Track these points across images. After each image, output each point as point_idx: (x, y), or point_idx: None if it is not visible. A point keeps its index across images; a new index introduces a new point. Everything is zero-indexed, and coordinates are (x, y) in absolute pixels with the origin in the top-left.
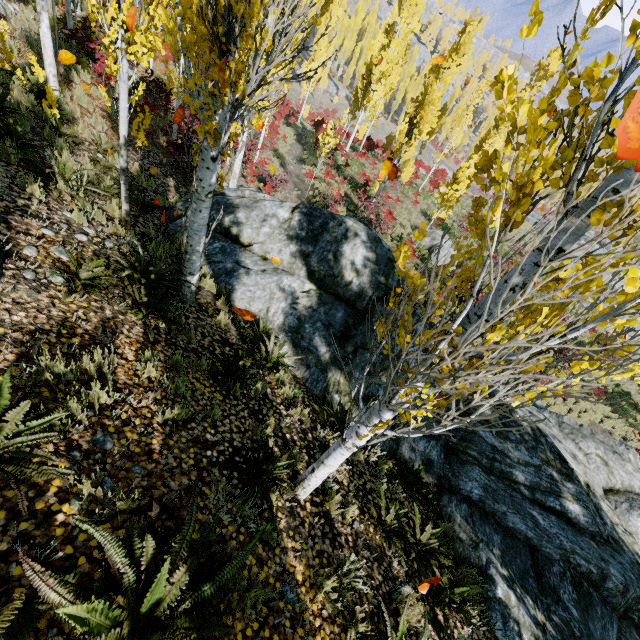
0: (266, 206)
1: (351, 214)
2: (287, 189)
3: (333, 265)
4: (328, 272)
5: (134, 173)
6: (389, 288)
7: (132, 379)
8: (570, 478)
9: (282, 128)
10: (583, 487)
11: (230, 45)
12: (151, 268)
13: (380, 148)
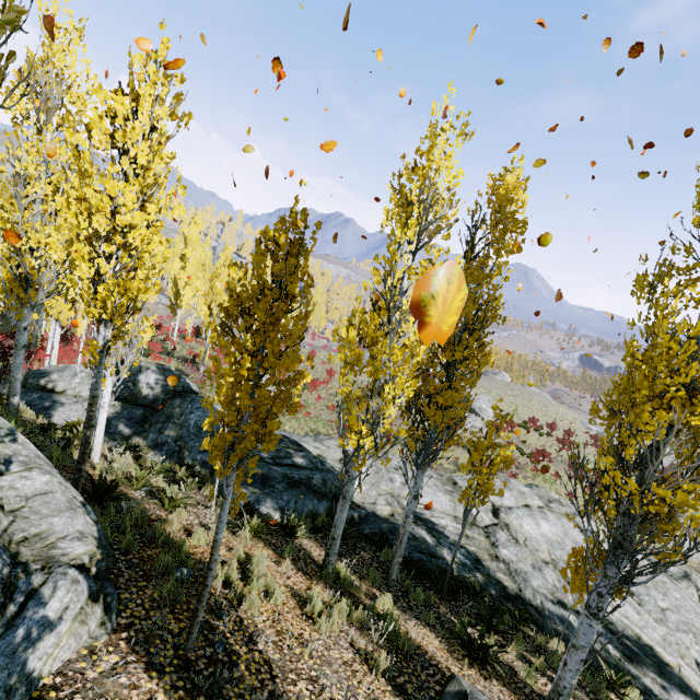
0: (76, 367)
1: None
2: None
3: (133, 388)
4: (130, 393)
5: None
6: (177, 392)
7: None
8: (302, 451)
9: None
10: (313, 454)
11: (28, 287)
12: None
13: None
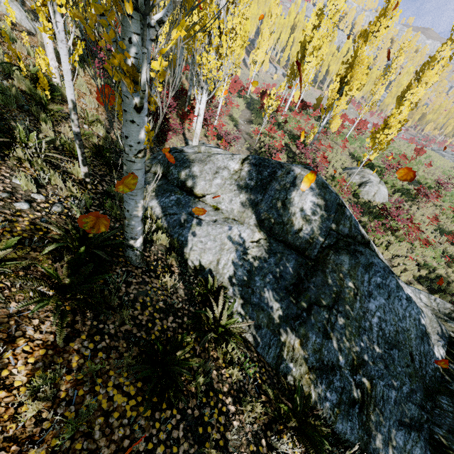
0: (218, 159)
1: (290, 160)
2: (239, 143)
3: (282, 213)
4: (277, 220)
5: (115, 139)
6: (340, 235)
7: (4, 429)
8: None
9: (235, 99)
10: None
11: None
12: (90, 234)
13: (311, 107)
